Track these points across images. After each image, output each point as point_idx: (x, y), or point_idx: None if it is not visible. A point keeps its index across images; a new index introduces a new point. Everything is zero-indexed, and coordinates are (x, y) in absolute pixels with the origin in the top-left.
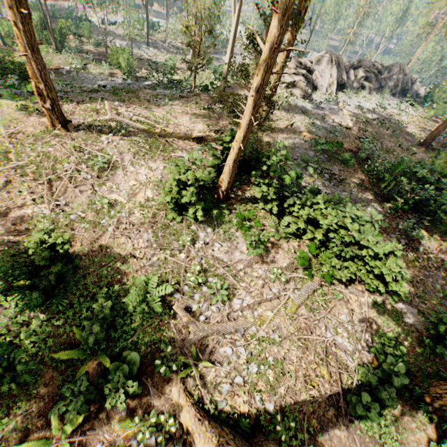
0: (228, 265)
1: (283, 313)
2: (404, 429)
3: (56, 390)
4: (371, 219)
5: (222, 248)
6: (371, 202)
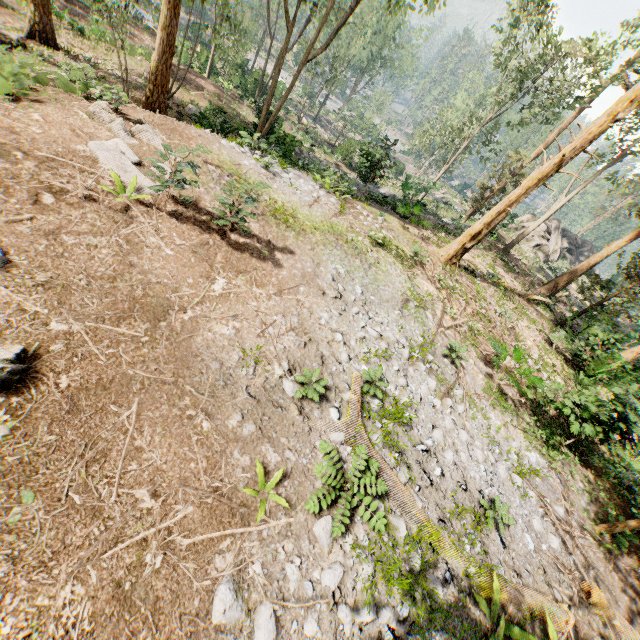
0: None
1: None
2: None
3: None
4: None
5: None
6: None
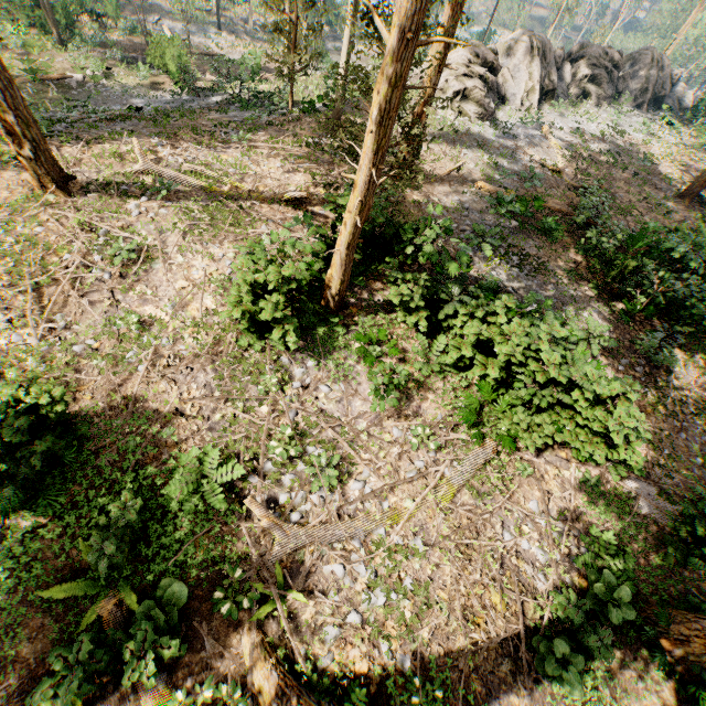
0: (341, 424)
1: (432, 502)
2: (623, 692)
3: (50, 648)
4: (588, 334)
5: (332, 393)
6: (589, 302)
